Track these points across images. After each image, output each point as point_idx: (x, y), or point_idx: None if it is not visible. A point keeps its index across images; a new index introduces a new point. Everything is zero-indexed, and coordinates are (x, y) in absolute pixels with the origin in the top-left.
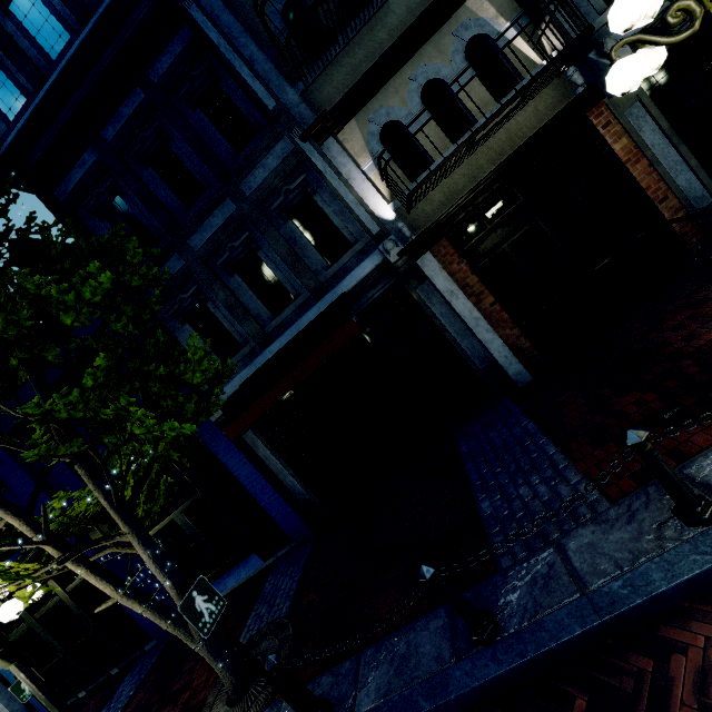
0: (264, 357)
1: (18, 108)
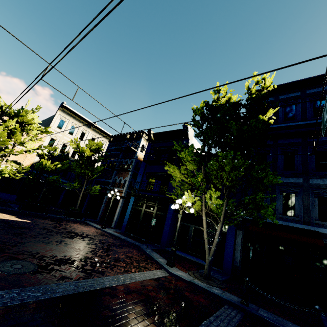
0: (269, 220)
1: None
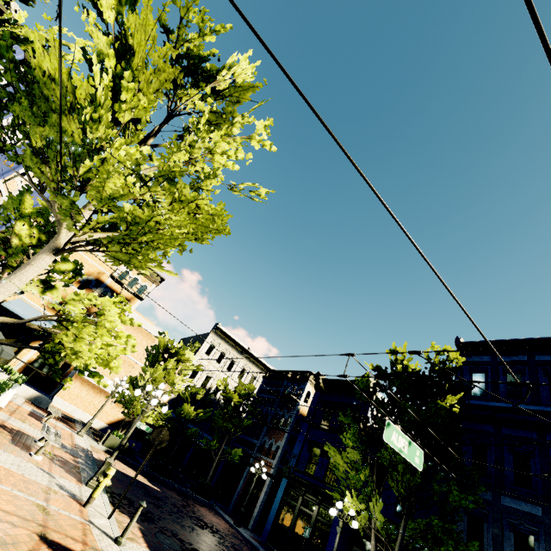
0: None
1: (478, 394)
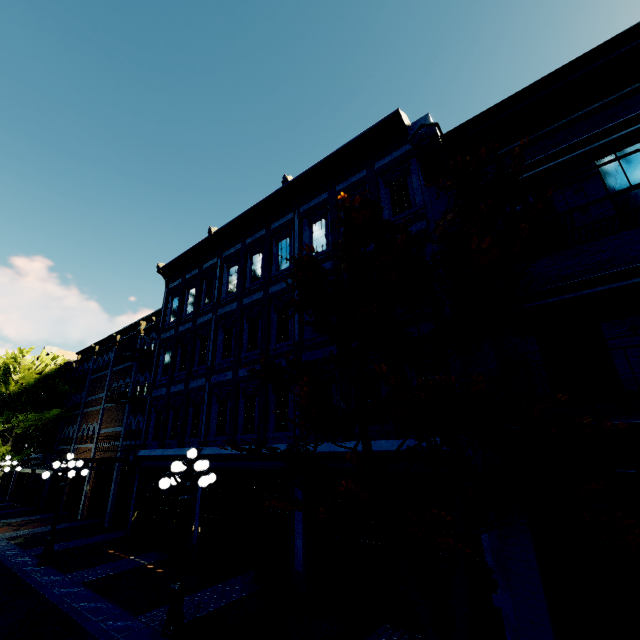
0: None
1: None
